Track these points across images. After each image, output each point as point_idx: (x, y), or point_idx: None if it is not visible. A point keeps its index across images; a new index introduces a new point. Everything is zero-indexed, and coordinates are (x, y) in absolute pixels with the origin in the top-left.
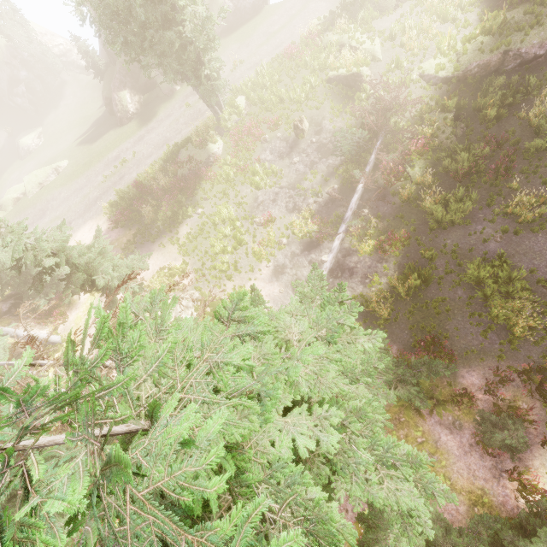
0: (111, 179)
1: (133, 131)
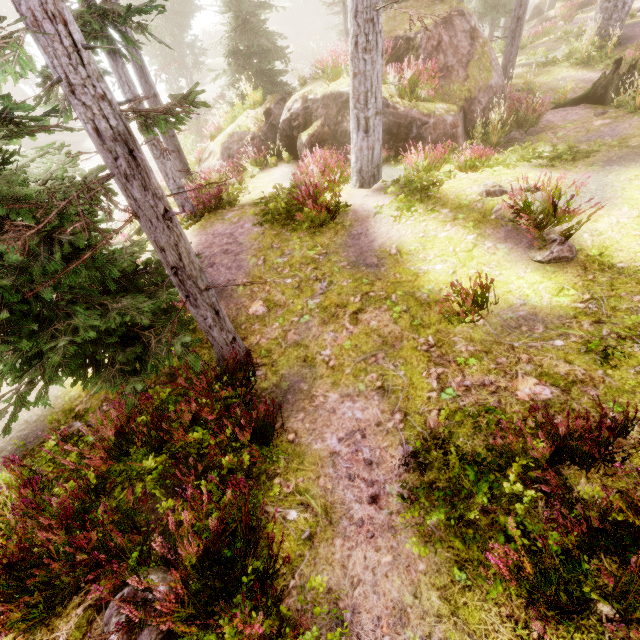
0: None
1: None
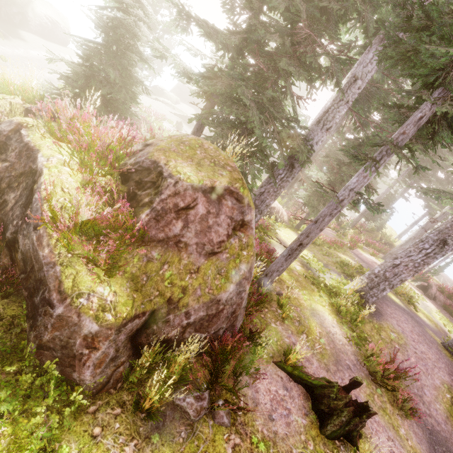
0: None
1: None
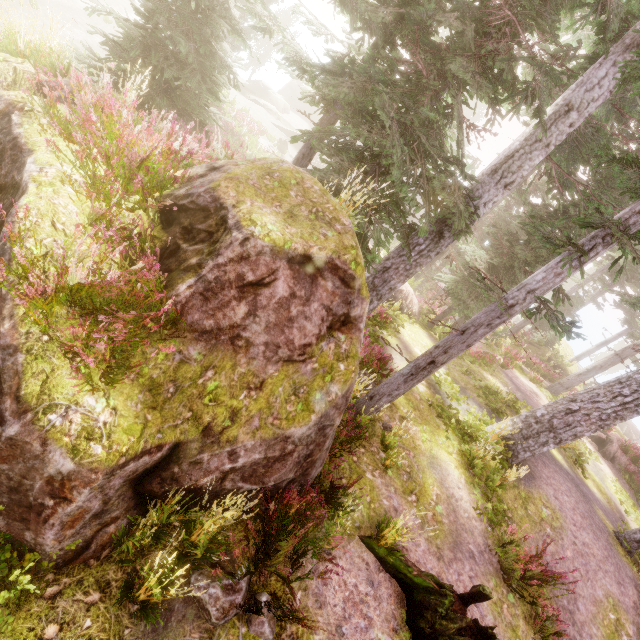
0: None
1: None
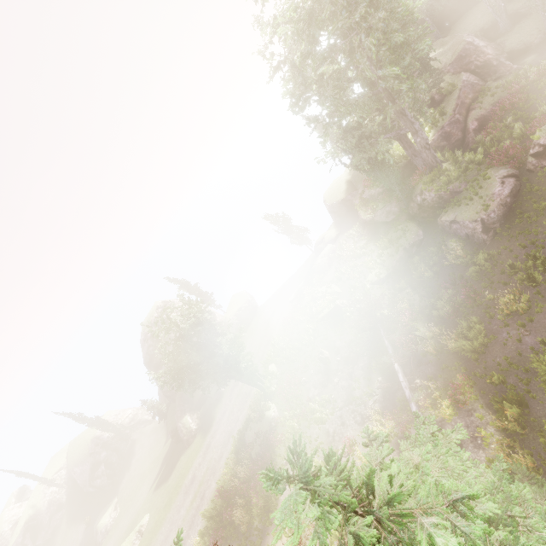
0: (193, 505)
1: (200, 444)
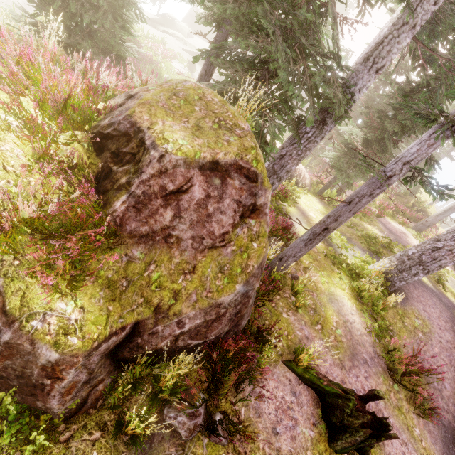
0: None
1: None
